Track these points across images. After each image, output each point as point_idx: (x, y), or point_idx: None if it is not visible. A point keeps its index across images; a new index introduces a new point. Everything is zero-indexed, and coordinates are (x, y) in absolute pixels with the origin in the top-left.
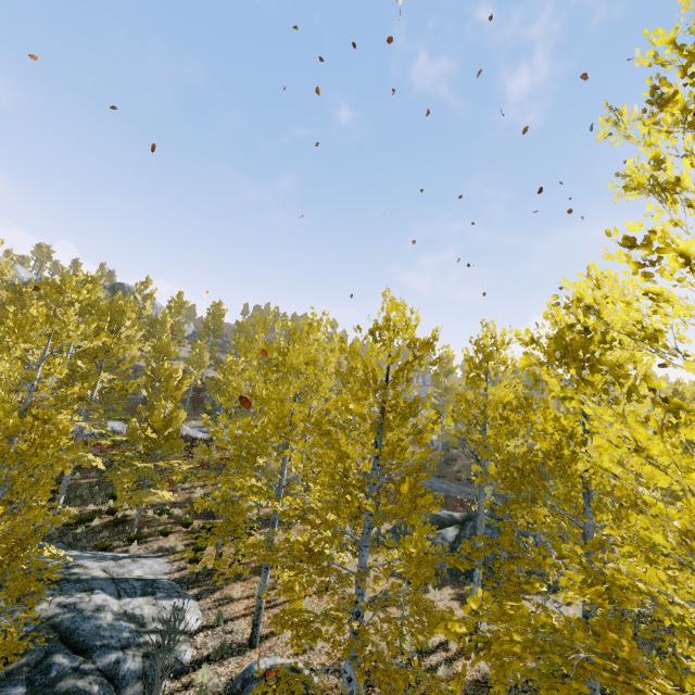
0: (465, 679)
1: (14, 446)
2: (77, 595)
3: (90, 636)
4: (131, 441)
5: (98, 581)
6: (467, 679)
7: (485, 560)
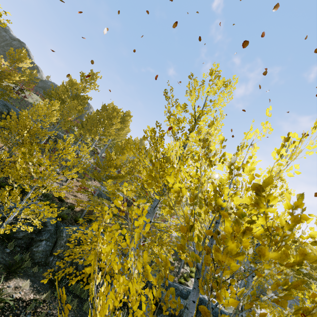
0: None
1: None
2: None
3: None
4: None
5: None
6: None
7: None
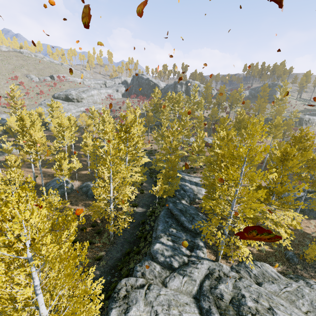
0: (259, 223)
1: (172, 163)
2: (183, 182)
3: (185, 189)
4: (192, 150)
5: (187, 180)
6: (259, 223)
7: (308, 206)
